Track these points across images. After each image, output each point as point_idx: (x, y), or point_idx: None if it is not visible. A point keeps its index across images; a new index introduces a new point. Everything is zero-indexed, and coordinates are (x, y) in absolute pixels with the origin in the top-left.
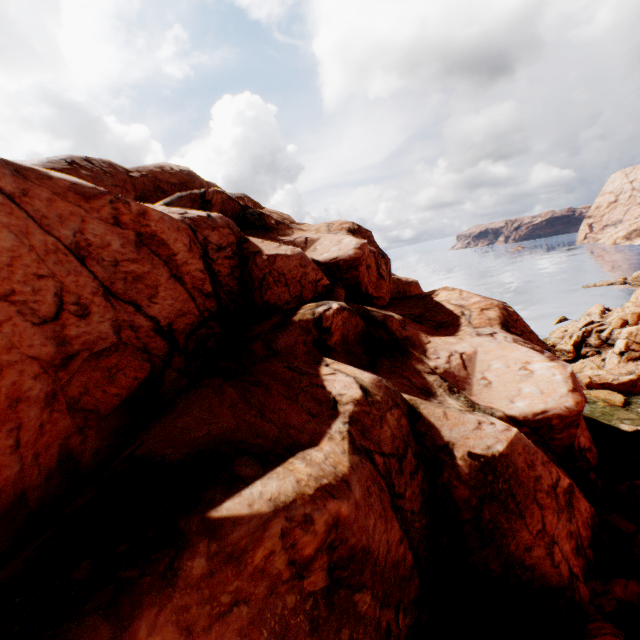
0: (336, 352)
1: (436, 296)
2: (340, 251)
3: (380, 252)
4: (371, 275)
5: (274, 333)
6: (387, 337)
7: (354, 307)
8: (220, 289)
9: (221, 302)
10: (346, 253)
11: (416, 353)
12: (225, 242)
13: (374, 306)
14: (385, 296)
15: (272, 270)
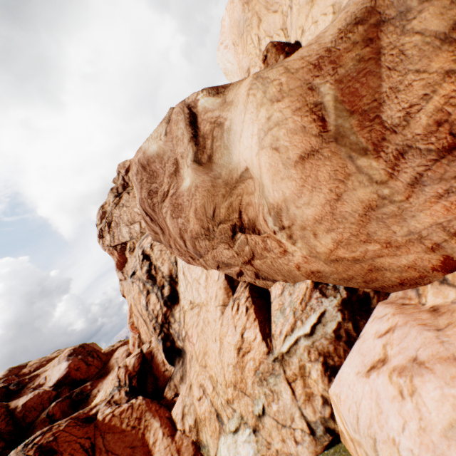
0: (60, 419)
1: (113, 356)
2: (60, 374)
3: (88, 353)
4: (82, 369)
5: (32, 432)
6: (84, 395)
7: (68, 394)
8: (4, 434)
9: (7, 439)
10: (62, 373)
11: (96, 393)
12: (0, 414)
13: (88, 381)
14: (93, 372)
15: (27, 408)
